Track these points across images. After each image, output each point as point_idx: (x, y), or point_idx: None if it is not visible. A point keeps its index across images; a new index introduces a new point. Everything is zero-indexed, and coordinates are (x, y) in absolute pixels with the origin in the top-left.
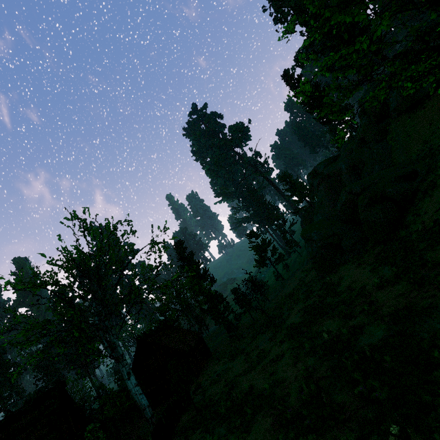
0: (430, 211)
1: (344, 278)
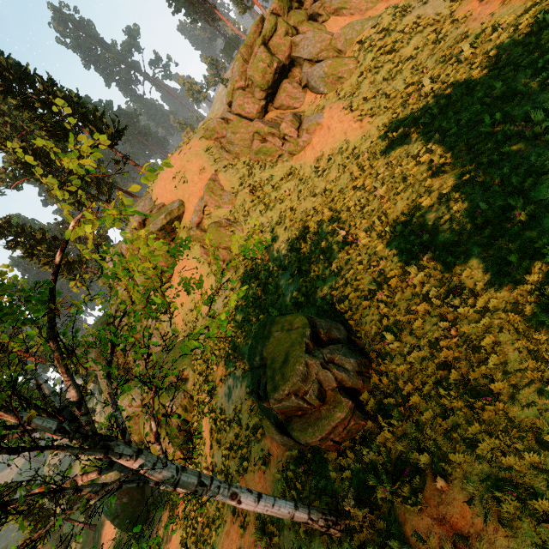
0: (208, 442)
1: (160, 547)
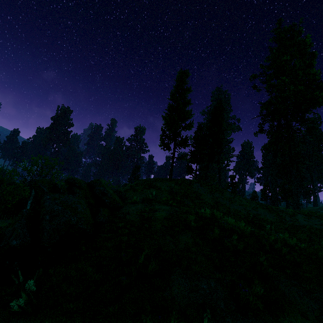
0: None
1: None
